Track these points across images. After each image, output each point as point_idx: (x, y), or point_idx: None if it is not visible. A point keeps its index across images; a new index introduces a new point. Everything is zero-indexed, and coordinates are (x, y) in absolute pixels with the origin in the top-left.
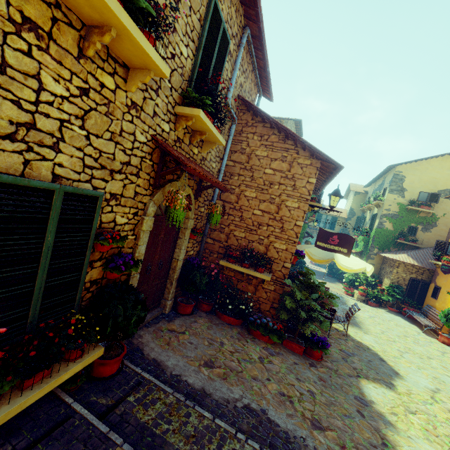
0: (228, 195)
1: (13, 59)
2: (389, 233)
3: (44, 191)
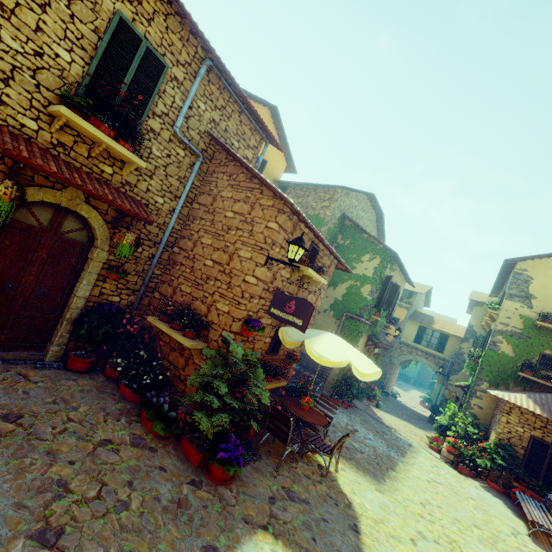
0: (186, 242)
1: None
2: (508, 361)
3: None
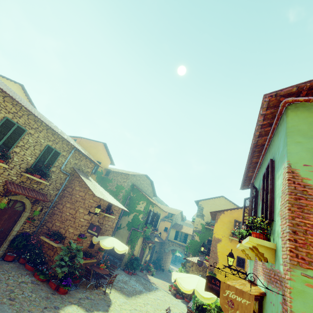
0: (60, 205)
1: None
2: (197, 243)
3: None
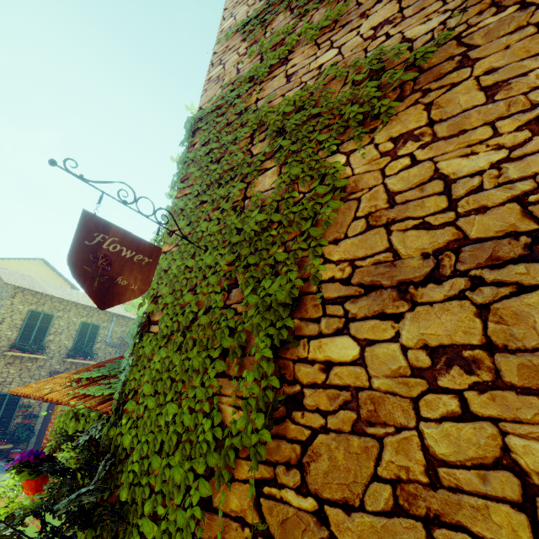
0: None
1: (4, 370)
2: None
3: (5, 394)
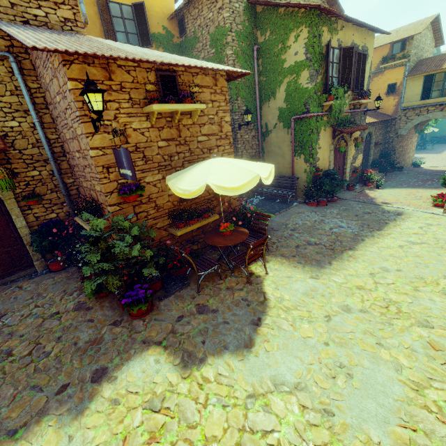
0: (66, 146)
1: None
2: None
3: None
